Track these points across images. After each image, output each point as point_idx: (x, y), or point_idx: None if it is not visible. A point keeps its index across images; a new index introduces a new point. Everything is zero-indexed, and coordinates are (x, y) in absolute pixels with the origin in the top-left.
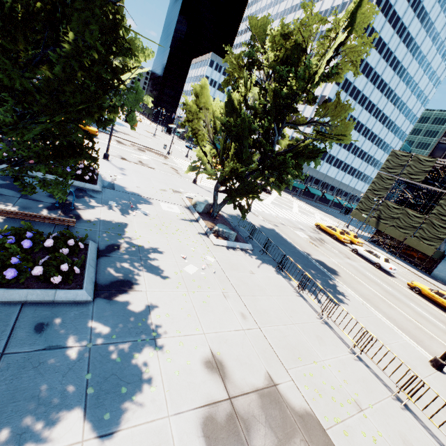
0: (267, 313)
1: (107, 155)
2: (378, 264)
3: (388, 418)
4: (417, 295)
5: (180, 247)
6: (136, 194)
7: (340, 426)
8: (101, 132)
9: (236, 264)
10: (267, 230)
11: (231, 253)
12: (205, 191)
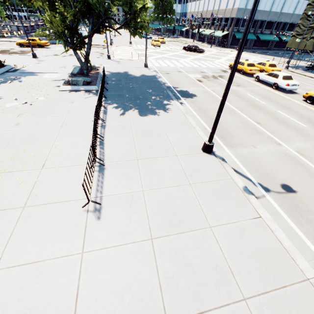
0: (43, 122)
1: (34, 54)
2: (276, 84)
3: (63, 174)
4: (307, 105)
5: (23, 95)
6: (31, 72)
7: (1, 174)
8: (59, 44)
9: (63, 99)
10: (144, 77)
11: (69, 94)
12: (112, 62)
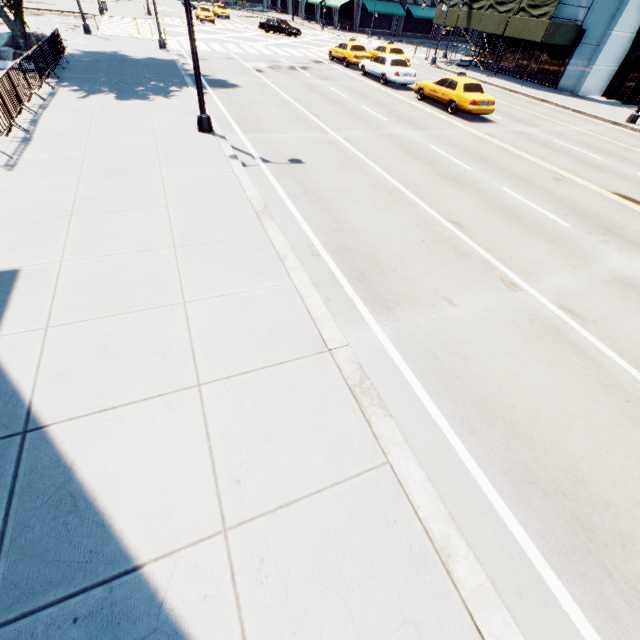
0: None
1: None
2: (384, 77)
3: None
4: (416, 102)
5: None
6: None
7: None
8: None
9: None
10: (152, 60)
11: None
12: (93, 38)
